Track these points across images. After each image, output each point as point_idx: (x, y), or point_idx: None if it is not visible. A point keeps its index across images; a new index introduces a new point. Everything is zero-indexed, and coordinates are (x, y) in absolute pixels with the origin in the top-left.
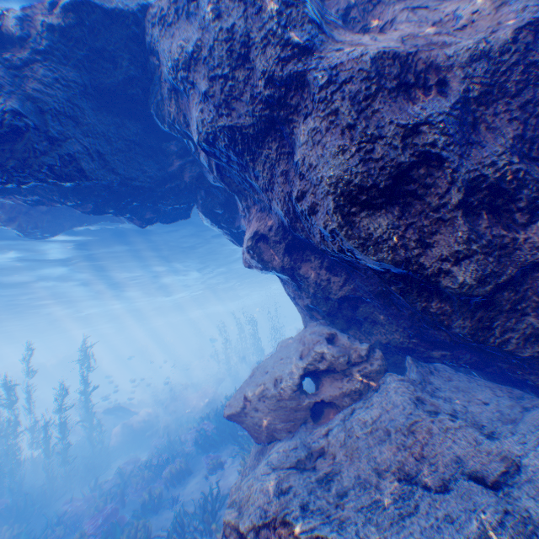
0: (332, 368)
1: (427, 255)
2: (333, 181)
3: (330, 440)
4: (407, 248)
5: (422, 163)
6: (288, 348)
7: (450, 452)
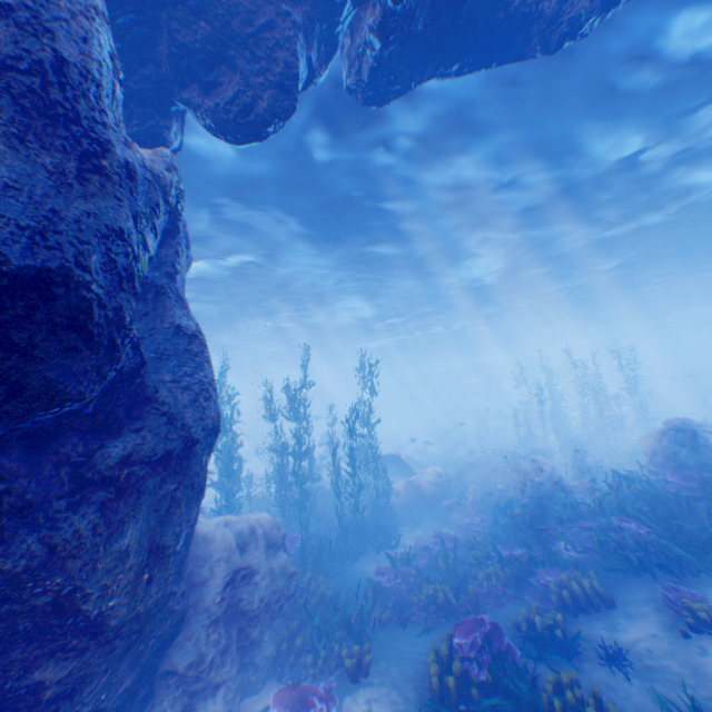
0: None
1: None
2: None
3: None
4: None
5: None
6: None
7: None
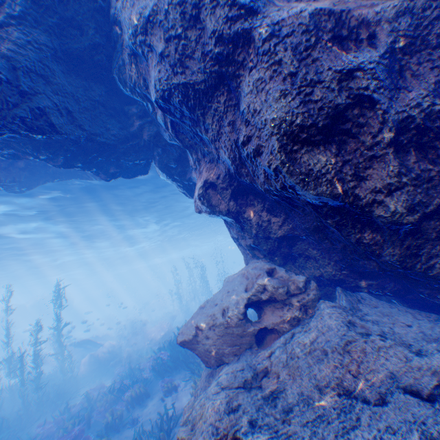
0: (273, 298)
1: (362, 188)
2: (277, 123)
3: (273, 362)
4: (344, 181)
5: (356, 105)
6: (234, 282)
7: (384, 369)
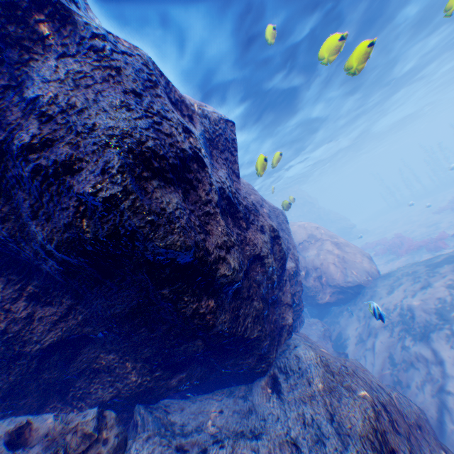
0: None
1: (210, 242)
2: (118, 134)
3: None
4: (196, 231)
5: (195, 160)
6: None
7: None
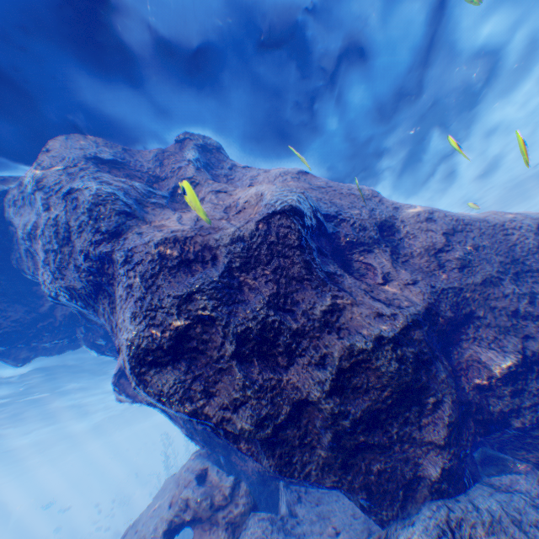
0: (197, 515)
1: (212, 404)
2: (129, 343)
3: None
4: (193, 399)
5: (198, 323)
6: (165, 491)
7: None
